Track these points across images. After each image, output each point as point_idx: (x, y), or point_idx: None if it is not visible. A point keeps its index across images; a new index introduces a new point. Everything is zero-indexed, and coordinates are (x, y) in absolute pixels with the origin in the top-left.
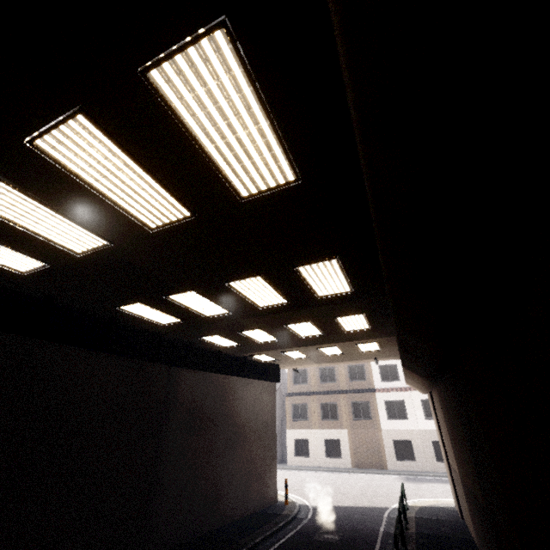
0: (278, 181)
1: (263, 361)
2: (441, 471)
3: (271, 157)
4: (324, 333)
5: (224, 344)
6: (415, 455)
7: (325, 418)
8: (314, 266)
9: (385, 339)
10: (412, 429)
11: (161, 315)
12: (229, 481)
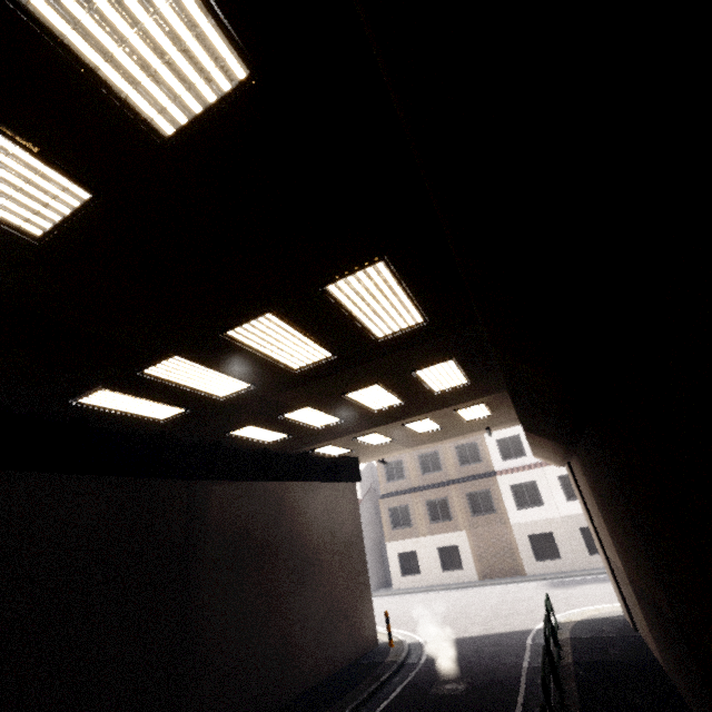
0: (216, 84)
1: (333, 455)
2: (597, 566)
3: (175, 13)
4: (404, 399)
5: (267, 437)
6: (560, 550)
7: (434, 519)
8: (353, 281)
9: (494, 397)
10: (552, 517)
11: (150, 406)
12: (304, 629)
